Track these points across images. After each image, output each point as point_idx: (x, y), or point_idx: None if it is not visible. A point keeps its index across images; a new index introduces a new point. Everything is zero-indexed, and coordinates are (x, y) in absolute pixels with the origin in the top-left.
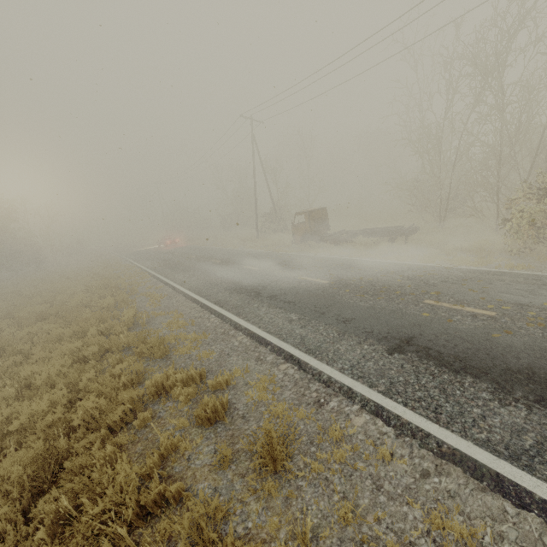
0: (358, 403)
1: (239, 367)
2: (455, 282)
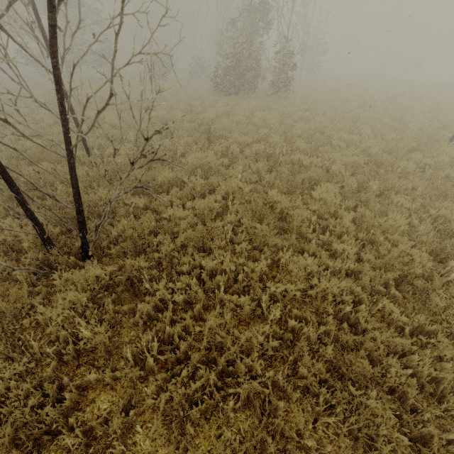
0: None
1: None
2: None
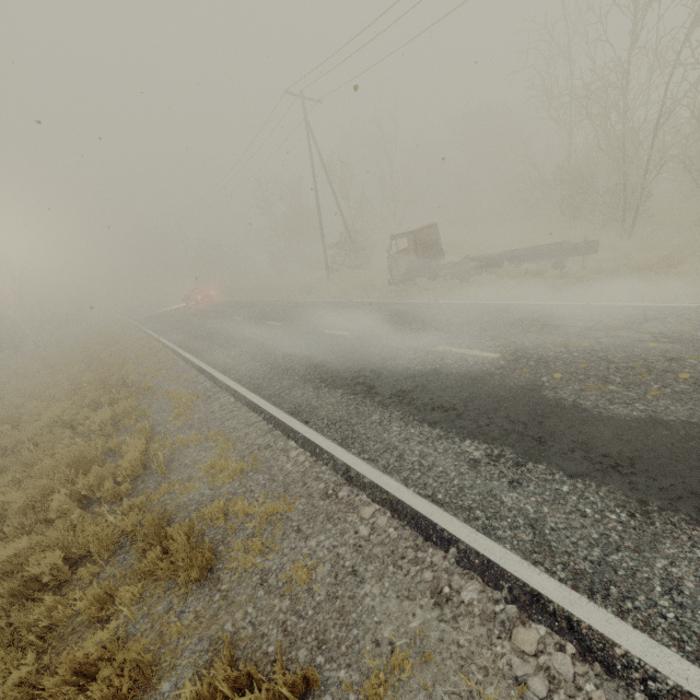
0: None
1: (398, 628)
2: None
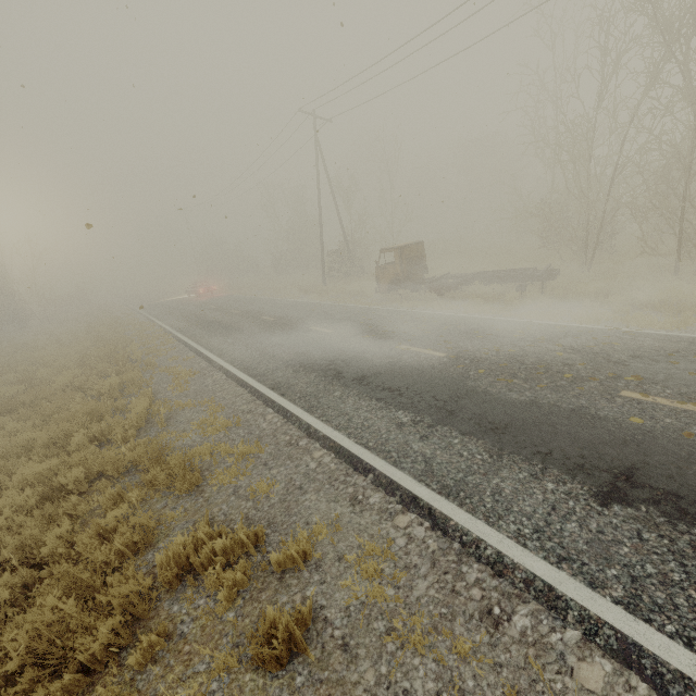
0: (575, 626)
1: (323, 516)
2: (657, 358)
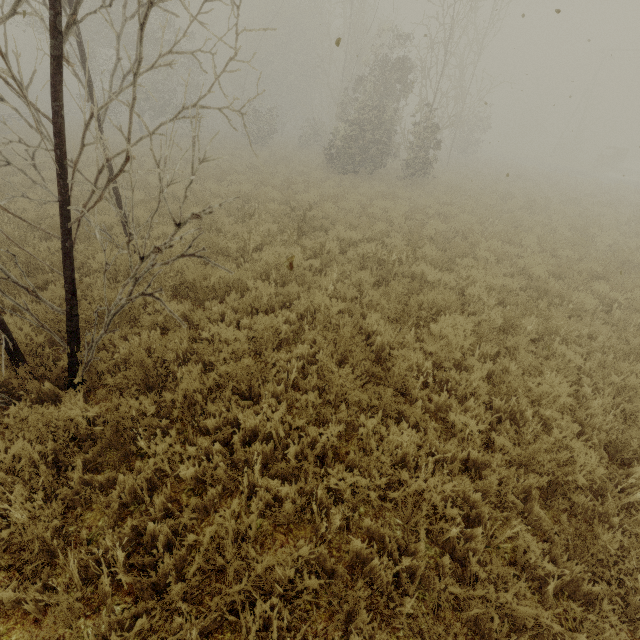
0: None
1: None
2: None
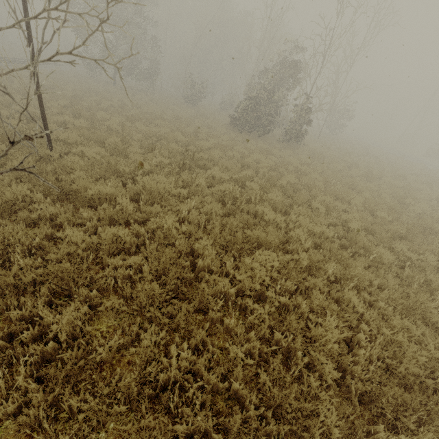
0: None
1: None
2: None
